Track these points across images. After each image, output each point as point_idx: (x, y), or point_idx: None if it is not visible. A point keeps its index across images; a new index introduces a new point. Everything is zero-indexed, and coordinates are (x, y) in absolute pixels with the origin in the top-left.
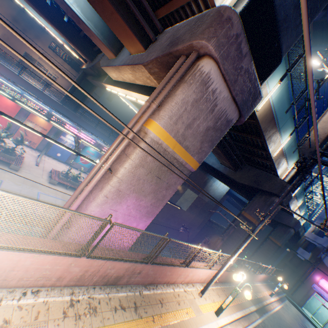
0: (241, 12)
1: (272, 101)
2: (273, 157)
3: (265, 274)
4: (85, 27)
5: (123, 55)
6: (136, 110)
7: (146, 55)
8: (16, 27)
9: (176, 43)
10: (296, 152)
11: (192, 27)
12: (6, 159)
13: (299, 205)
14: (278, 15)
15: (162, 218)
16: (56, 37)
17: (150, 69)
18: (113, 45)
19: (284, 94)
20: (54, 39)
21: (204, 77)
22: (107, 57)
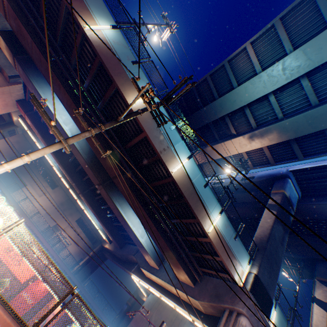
0: (250, 288)
1: (275, 322)
2: None
3: None
4: (144, 249)
5: (167, 270)
6: (140, 284)
7: (197, 291)
8: (60, 207)
9: (221, 298)
10: None
11: (228, 291)
12: None
13: None
14: (264, 283)
15: None
16: (96, 225)
17: (201, 303)
18: (158, 260)
19: (280, 315)
20: (82, 215)
21: (244, 326)
22: (144, 257)
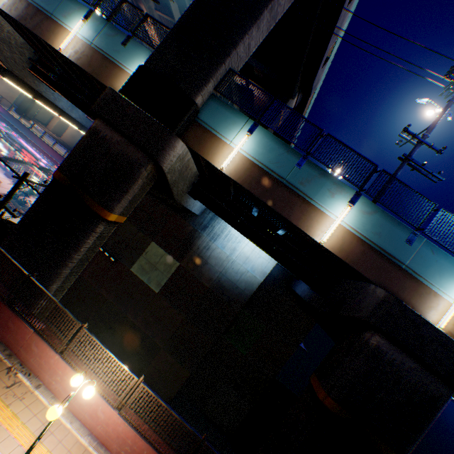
0: None
1: None
2: (59, 50)
3: (132, 427)
4: None
5: None
6: None
7: None
8: None
9: None
10: (137, 46)
11: None
12: (15, 205)
13: (359, 229)
14: None
15: (109, 291)
16: None
17: None
18: None
19: None
20: None
21: None
22: None
